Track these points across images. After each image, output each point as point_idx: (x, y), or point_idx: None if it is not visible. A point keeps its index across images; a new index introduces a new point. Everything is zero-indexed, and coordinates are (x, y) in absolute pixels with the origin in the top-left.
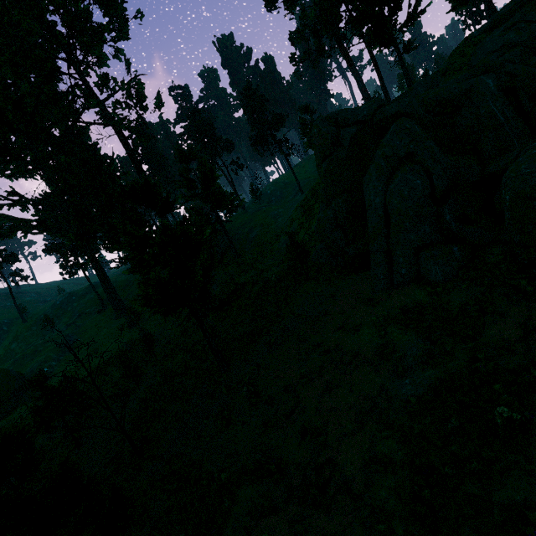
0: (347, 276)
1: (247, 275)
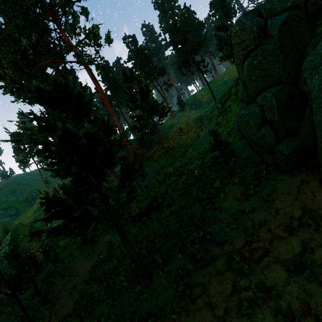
0: (279, 176)
1: (174, 166)
